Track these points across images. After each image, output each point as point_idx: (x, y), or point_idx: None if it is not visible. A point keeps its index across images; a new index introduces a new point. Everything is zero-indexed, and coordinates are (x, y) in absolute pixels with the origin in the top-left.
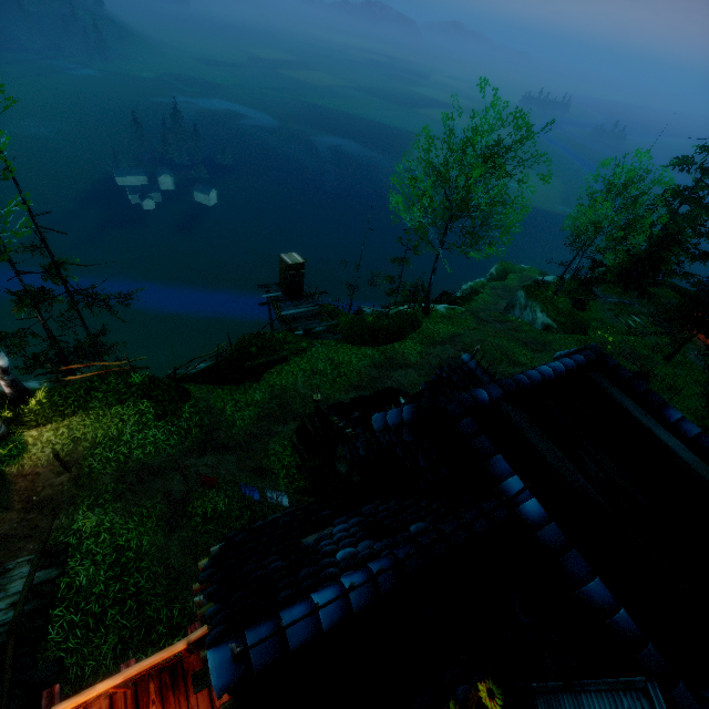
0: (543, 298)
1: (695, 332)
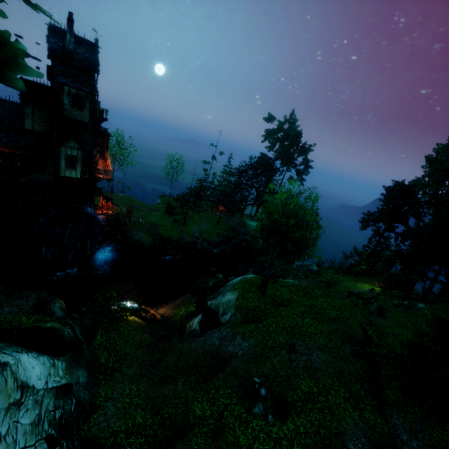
0: (162, 197)
1: (214, 210)
